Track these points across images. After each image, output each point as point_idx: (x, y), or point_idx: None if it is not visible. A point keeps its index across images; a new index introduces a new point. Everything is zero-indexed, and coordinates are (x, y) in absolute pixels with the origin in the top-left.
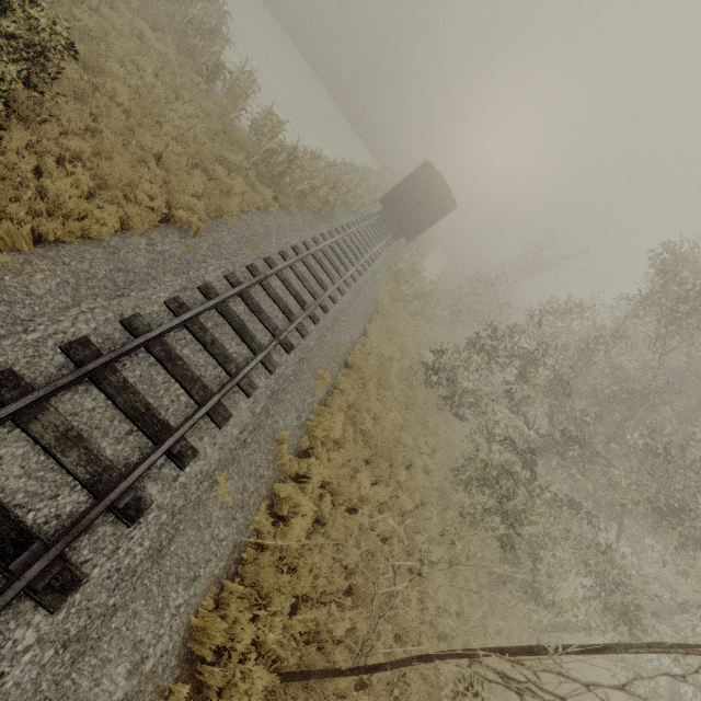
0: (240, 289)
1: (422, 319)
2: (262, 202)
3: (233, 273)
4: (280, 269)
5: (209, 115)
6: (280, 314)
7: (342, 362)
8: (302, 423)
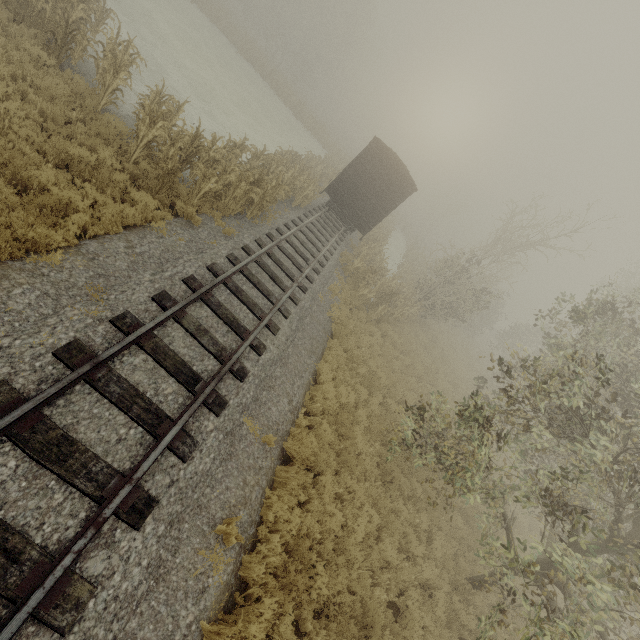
0: None
1: (389, 325)
2: (139, 215)
3: (1, 383)
4: (148, 331)
5: (53, 98)
6: (133, 430)
7: (273, 459)
8: None
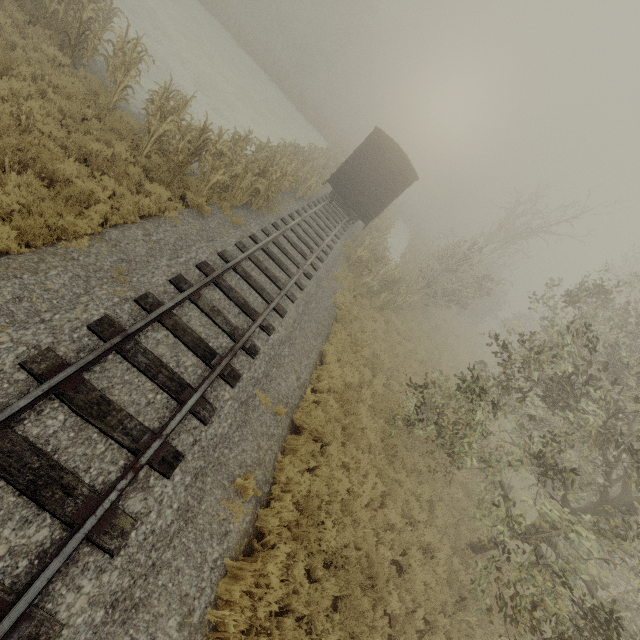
0: (46, 388)
1: (392, 312)
2: (153, 205)
3: (47, 350)
4: (168, 310)
5: (70, 96)
6: (159, 396)
7: (283, 429)
8: (194, 626)
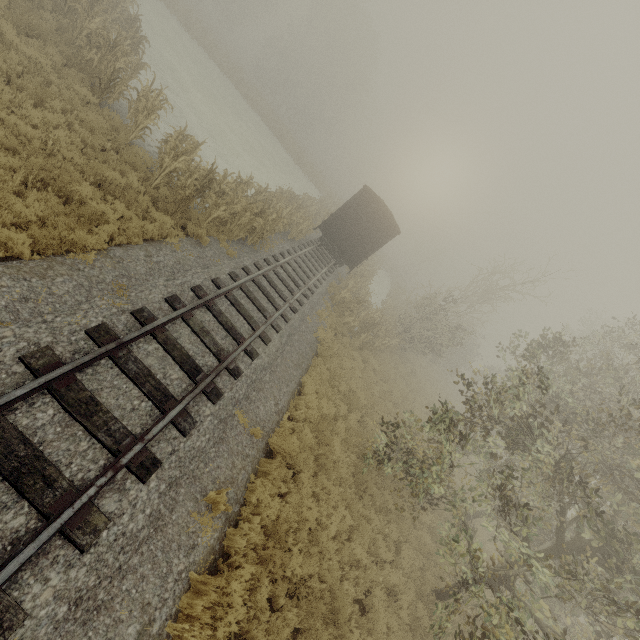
0: (42, 382)
1: (371, 353)
2: (157, 231)
3: (46, 348)
4: (161, 325)
5: (94, 130)
6: (144, 403)
7: (258, 451)
8: (153, 638)
